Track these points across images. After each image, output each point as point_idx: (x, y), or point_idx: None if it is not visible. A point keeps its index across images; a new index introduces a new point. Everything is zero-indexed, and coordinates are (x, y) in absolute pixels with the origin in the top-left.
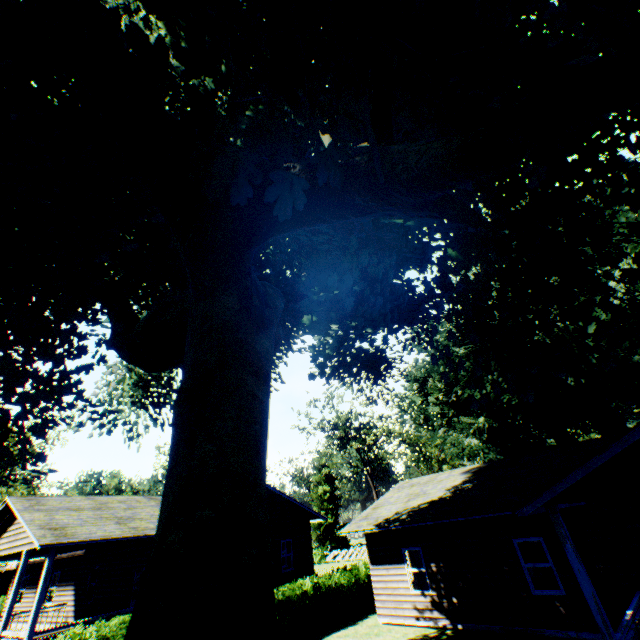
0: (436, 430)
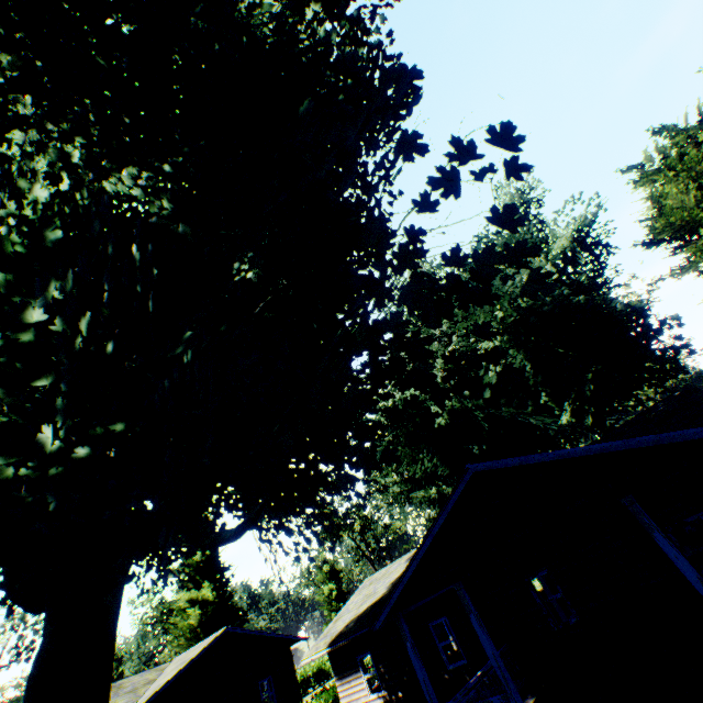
0: (402, 507)
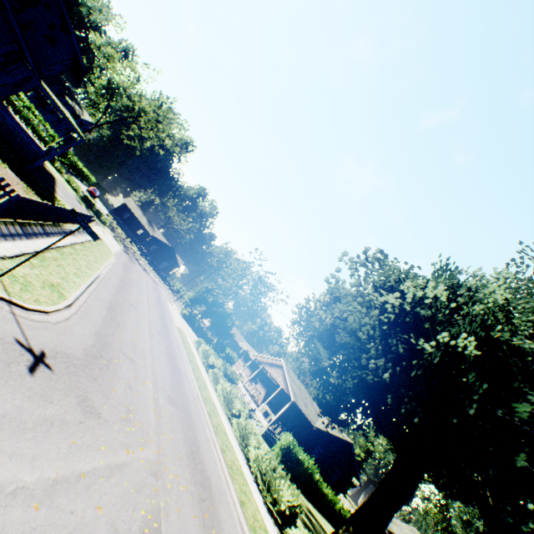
0: None
